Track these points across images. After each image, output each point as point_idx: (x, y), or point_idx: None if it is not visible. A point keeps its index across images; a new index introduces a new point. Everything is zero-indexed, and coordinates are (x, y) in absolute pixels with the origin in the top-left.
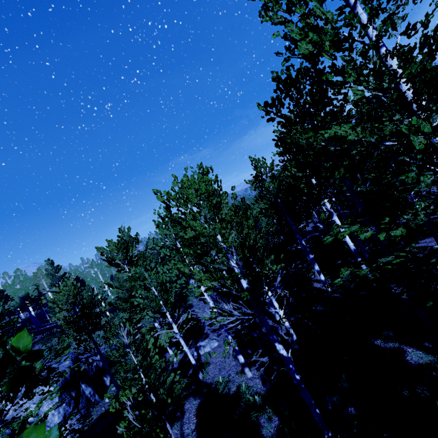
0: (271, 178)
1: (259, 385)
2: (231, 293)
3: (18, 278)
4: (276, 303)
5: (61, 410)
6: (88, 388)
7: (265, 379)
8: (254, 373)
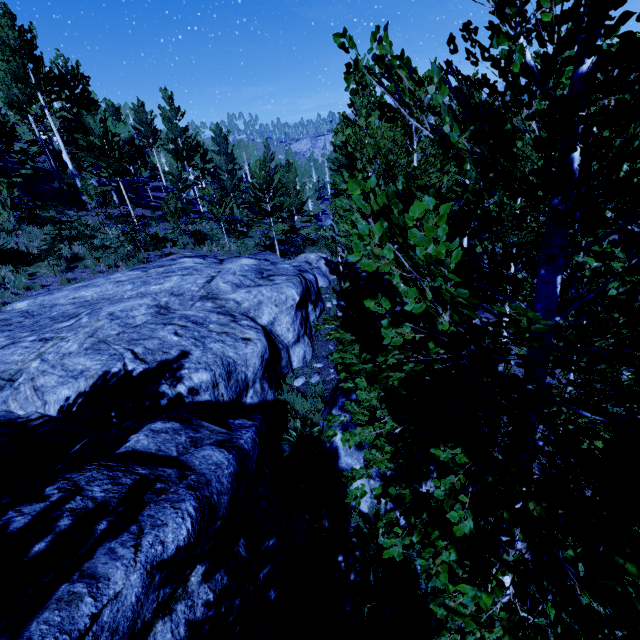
0: None
1: None
2: None
3: (113, 105)
4: None
5: (296, 329)
6: (313, 313)
7: None
8: None
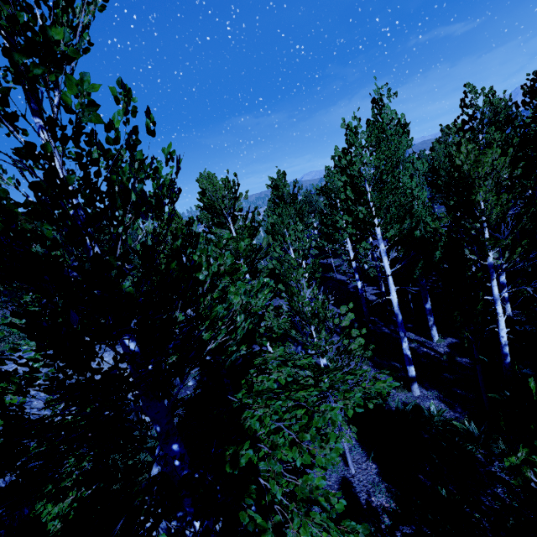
0: (497, 126)
1: (442, 409)
2: (471, 275)
3: None
4: (500, 307)
5: None
6: None
7: (450, 403)
8: (423, 392)
